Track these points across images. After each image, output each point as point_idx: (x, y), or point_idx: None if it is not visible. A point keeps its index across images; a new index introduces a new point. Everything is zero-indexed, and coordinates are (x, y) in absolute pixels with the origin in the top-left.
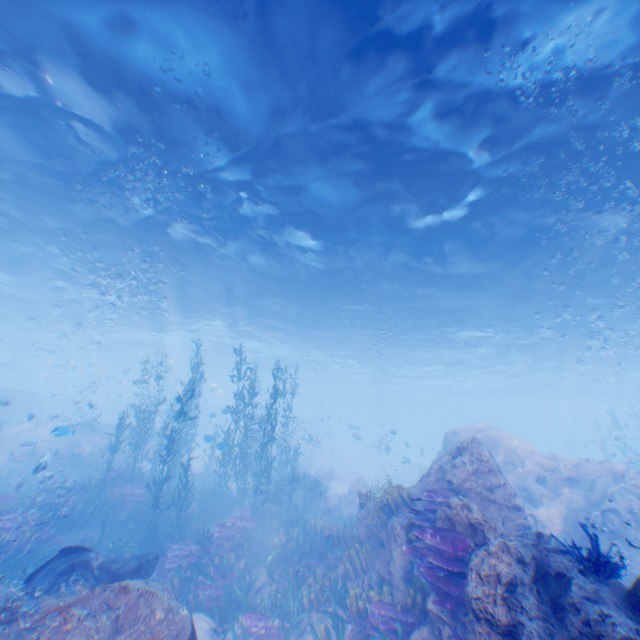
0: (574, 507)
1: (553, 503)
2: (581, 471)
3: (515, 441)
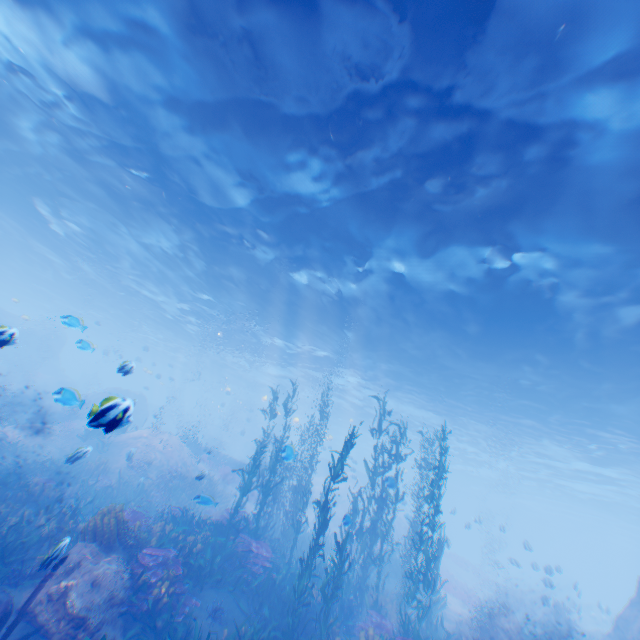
0: None
1: None
2: None
3: None
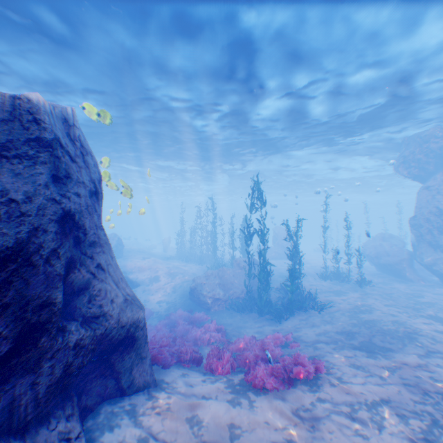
0: None
1: None
2: None
3: None
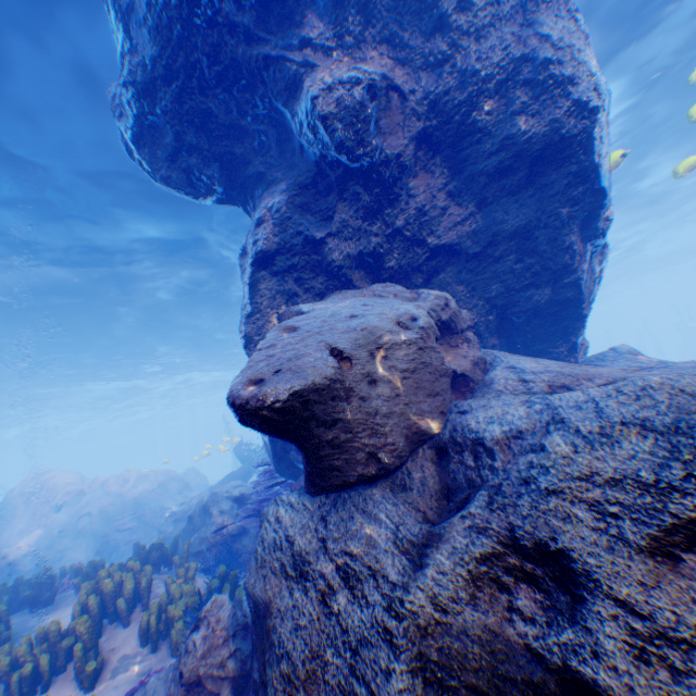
0: (53, 525)
1: (38, 528)
2: (107, 486)
3: (63, 478)
